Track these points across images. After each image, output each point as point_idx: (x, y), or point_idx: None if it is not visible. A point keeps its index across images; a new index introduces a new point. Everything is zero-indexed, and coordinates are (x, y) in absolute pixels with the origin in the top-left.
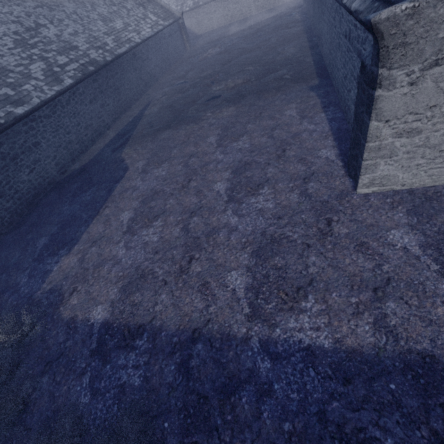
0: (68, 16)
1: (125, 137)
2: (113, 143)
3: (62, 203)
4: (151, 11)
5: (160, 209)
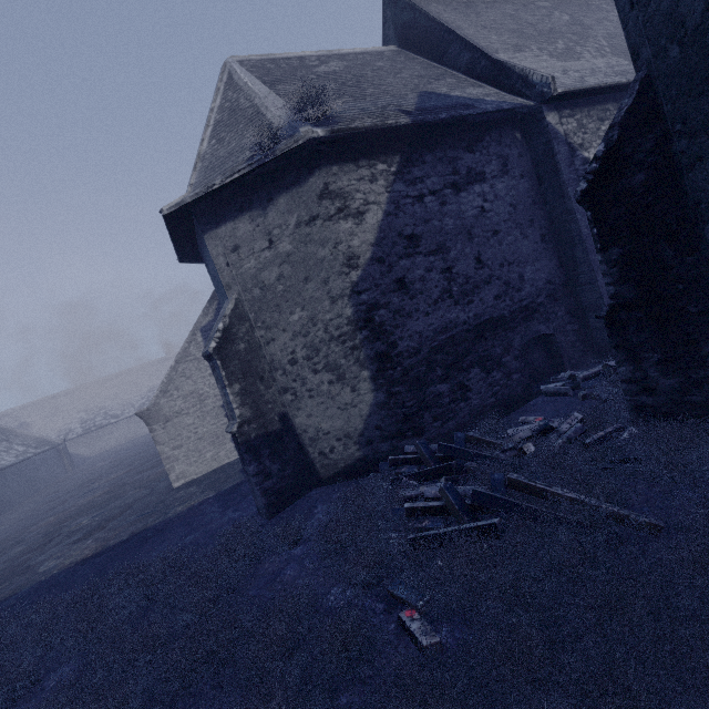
0: None
1: None
2: None
3: None
4: (19, 443)
5: (4, 568)
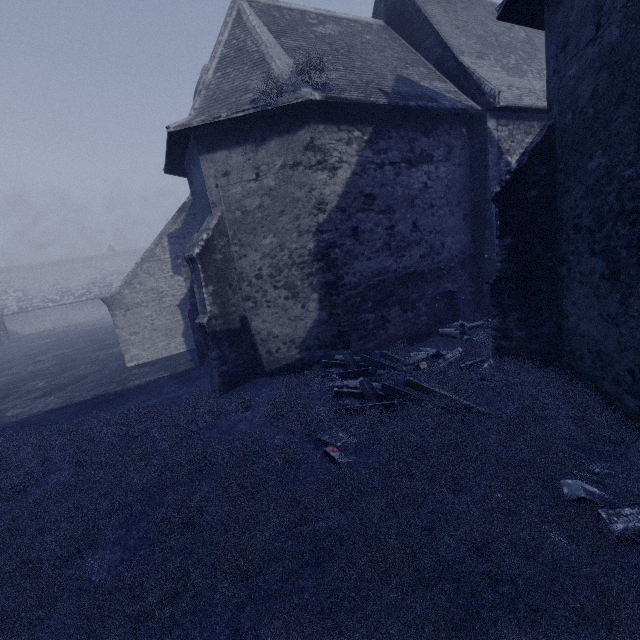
0: None
1: None
2: None
3: None
4: None
5: None
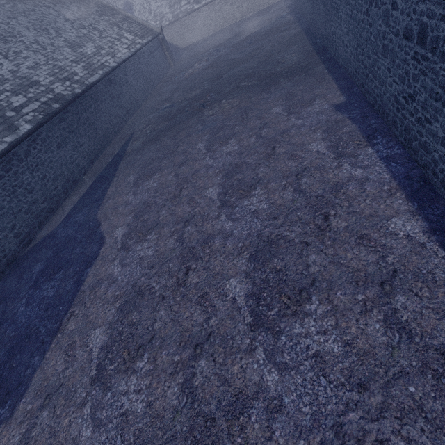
0: (27, 47)
1: (103, 186)
2: (89, 195)
3: (18, 300)
4: (127, 30)
5: (146, 330)
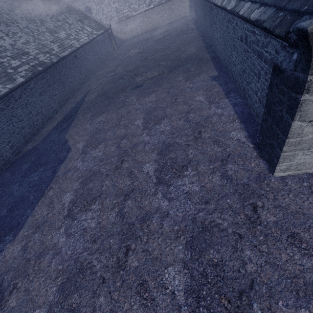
0: (21, 30)
1: (69, 120)
2: (59, 125)
3: (14, 184)
4: (87, 24)
5: (97, 191)
